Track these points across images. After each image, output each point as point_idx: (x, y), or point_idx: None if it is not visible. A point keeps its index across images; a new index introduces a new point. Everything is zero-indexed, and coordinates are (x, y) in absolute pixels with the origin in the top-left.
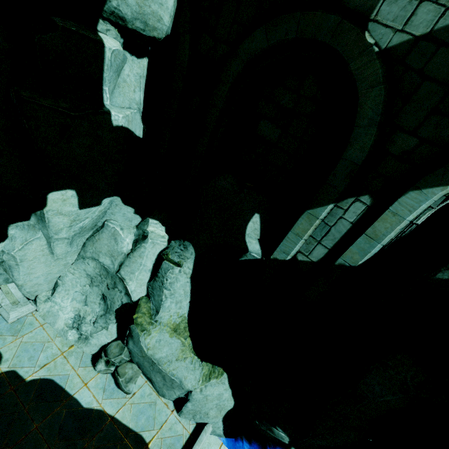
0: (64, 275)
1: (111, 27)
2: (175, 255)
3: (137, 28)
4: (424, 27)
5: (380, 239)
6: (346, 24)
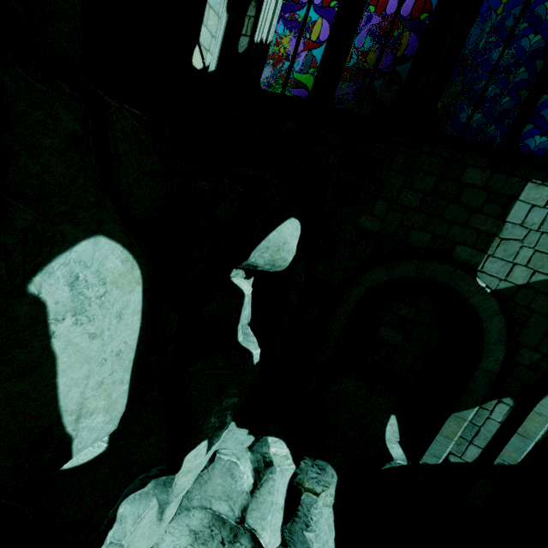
0: (159, 541)
1: (240, 270)
2: (312, 481)
3: (265, 269)
4: (522, 279)
5: (533, 437)
6: (460, 272)
